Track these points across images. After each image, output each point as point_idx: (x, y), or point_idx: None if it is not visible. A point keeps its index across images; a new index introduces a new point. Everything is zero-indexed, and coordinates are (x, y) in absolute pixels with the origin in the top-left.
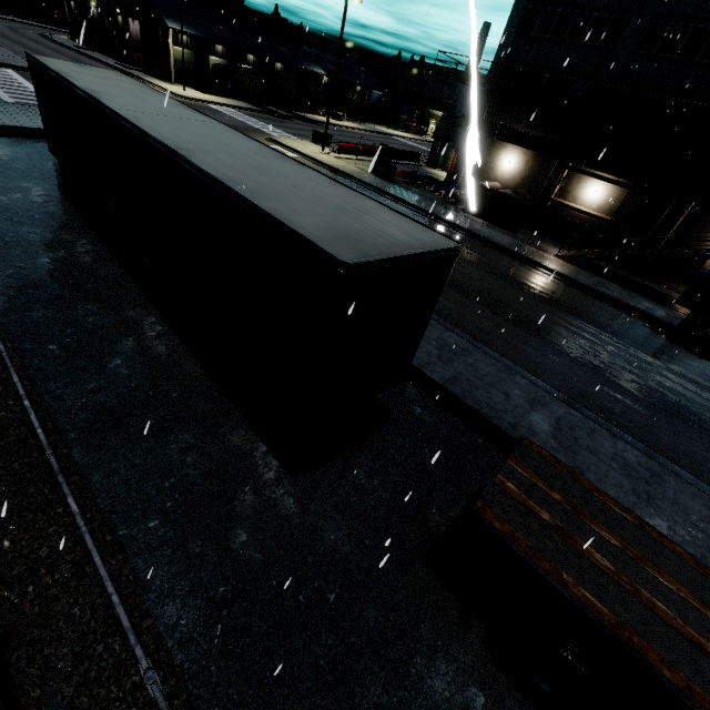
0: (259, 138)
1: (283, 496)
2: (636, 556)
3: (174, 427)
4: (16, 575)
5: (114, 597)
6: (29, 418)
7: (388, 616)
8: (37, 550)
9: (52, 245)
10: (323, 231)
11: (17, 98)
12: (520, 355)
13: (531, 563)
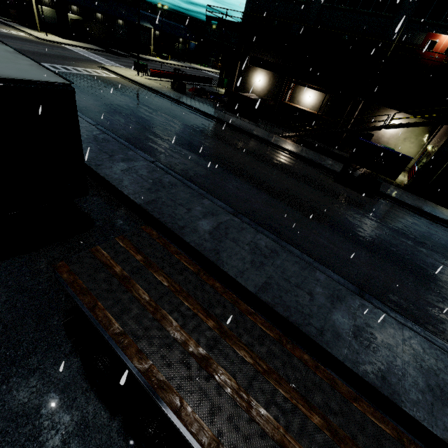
0: (93, 65)
1: None
2: (176, 290)
3: None
4: None
5: None
6: None
7: (6, 352)
8: None
9: None
10: None
11: None
12: (221, 189)
13: (75, 298)
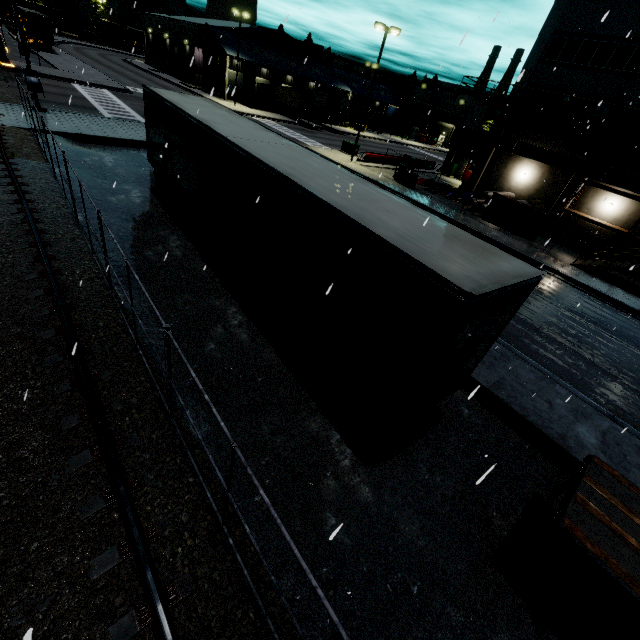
0: None
1: (359, 484)
2: None
3: (263, 410)
4: (167, 536)
5: (319, 590)
6: (157, 394)
7: (468, 616)
8: (179, 515)
9: (152, 240)
10: (434, 258)
11: (113, 113)
12: (554, 363)
13: (630, 590)
